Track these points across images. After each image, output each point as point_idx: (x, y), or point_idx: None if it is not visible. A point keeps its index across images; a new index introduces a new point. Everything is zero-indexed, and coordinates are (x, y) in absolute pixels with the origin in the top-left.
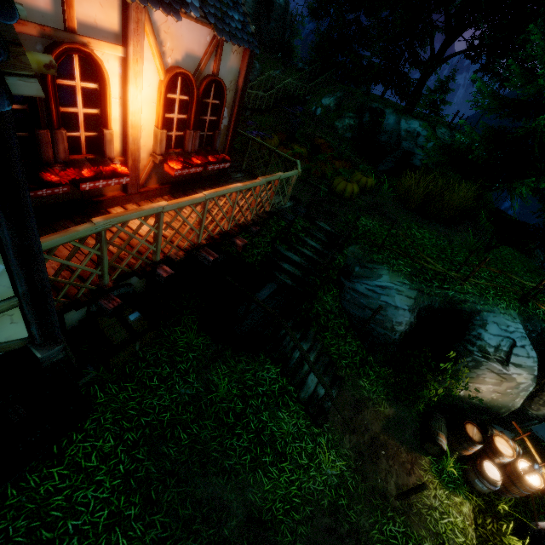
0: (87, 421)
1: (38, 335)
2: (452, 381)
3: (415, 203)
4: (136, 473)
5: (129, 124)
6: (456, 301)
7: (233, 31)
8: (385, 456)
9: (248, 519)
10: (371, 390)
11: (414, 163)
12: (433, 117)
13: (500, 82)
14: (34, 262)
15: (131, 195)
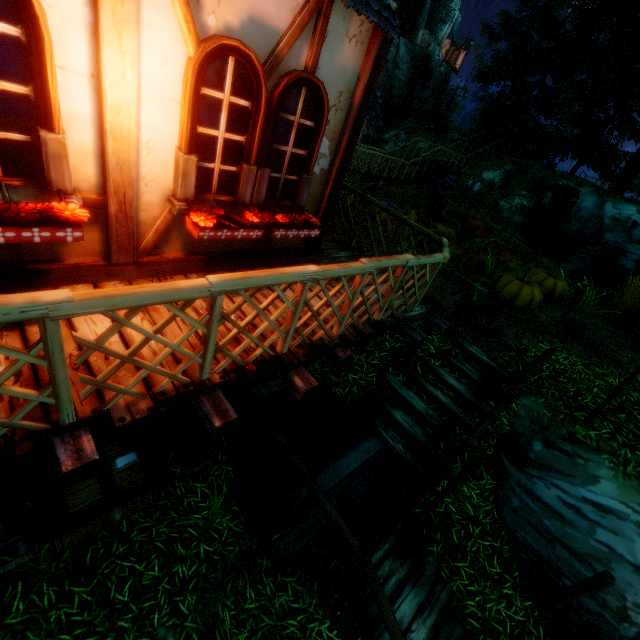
0: None
1: None
2: None
3: None
4: None
5: (106, 130)
6: None
7: None
8: None
9: None
10: None
11: (623, 264)
12: None
13: None
14: None
15: (117, 266)
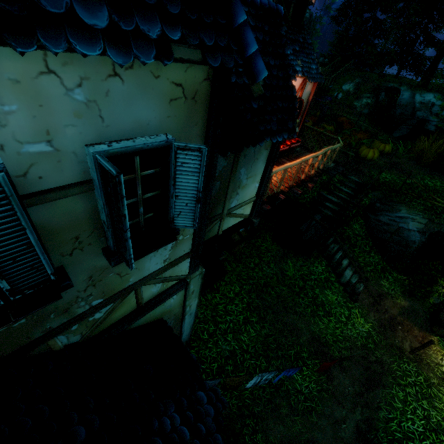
0: (225, 277)
1: (254, 214)
2: None
3: (428, 160)
4: (252, 304)
5: None
6: None
7: (313, 76)
8: (401, 329)
9: (312, 338)
10: (390, 288)
11: (428, 128)
12: None
13: None
14: (266, 184)
15: None
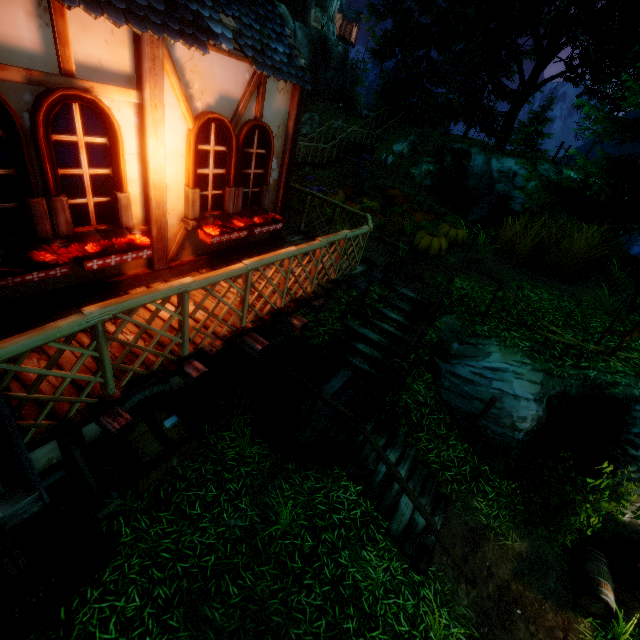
0: (106, 570)
1: None
2: (613, 504)
3: (524, 255)
4: None
5: (150, 185)
6: (600, 384)
7: (277, 65)
8: (522, 617)
9: None
10: (491, 514)
11: (513, 208)
12: (531, 153)
13: (610, 105)
14: None
15: (158, 271)
